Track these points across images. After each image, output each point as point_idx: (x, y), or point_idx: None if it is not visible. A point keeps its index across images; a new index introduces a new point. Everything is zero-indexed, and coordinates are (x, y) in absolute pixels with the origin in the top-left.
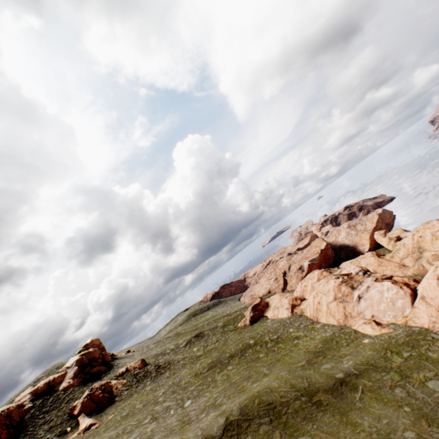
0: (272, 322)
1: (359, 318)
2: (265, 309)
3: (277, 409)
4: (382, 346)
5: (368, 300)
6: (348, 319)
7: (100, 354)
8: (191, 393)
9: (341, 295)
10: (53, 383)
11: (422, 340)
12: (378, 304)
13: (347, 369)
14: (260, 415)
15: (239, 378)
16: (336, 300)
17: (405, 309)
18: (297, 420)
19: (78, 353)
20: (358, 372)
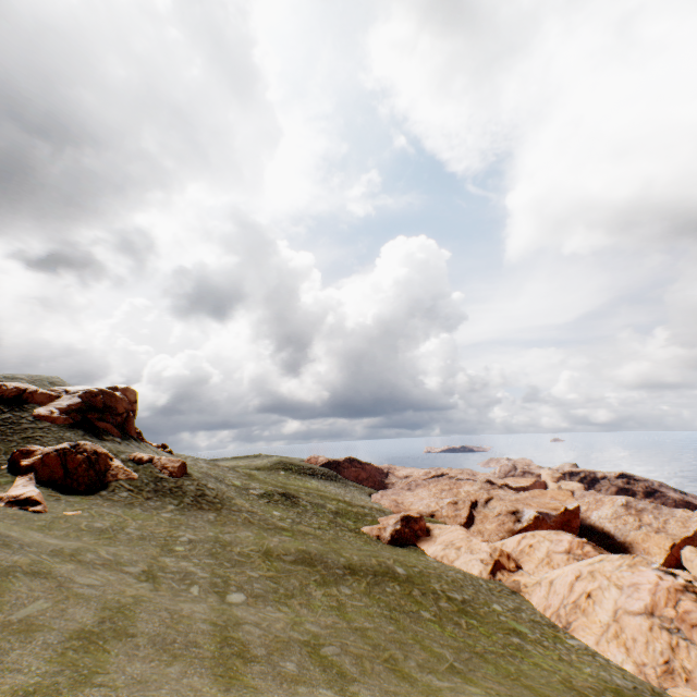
0: (442, 565)
1: None
2: (421, 536)
3: None
4: None
5: None
6: (675, 682)
7: (126, 410)
8: (249, 582)
9: (674, 614)
10: (28, 397)
11: None
12: None
13: None
14: None
15: (375, 630)
16: (652, 618)
17: None
18: None
19: None
20: None
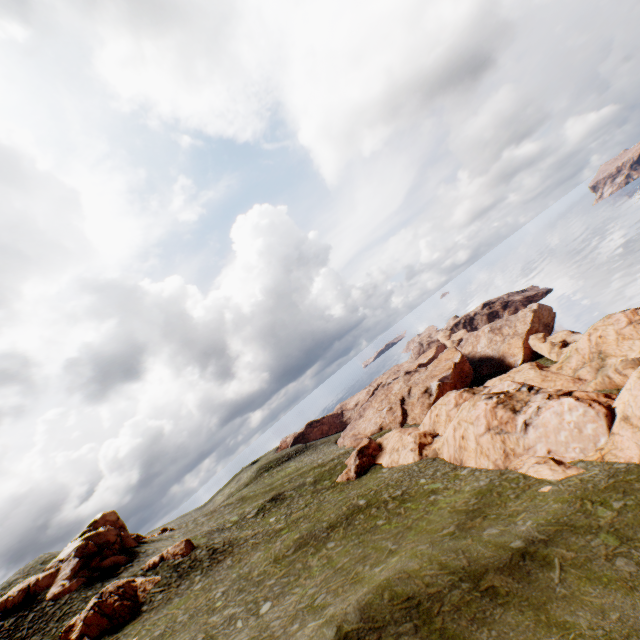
0: (391, 471)
1: (528, 456)
2: (377, 454)
3: (424, 607)
4: (574, 494)
5: (540, 428)
6: (510, 460)
7: (117, 535)
8: (270, 590)
9: (497, 423)
10: (35, 589)
11: (637, 482)
12: (556, 432)
13: (527, 533)
14: (396, 619)
15: (349, 561)
16: (490, 431)
17: (599, 437)
18: (461, 623)
19: (80, 537)
20: (546, 537)
